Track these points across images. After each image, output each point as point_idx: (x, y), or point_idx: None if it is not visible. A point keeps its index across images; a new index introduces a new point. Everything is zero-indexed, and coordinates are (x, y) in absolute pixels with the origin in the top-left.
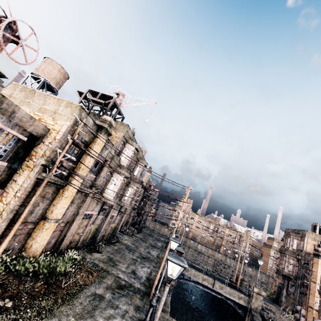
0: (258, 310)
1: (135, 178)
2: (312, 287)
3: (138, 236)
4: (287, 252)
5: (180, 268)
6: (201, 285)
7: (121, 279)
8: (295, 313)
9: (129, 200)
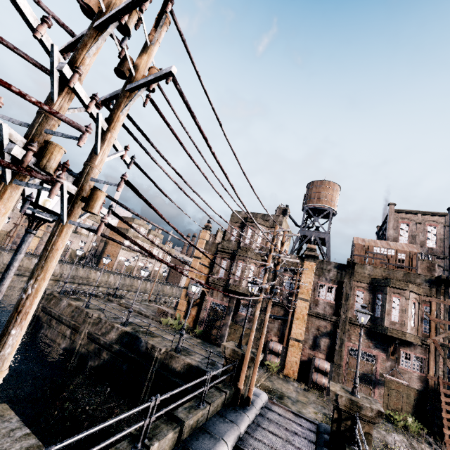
0: None
1: None
2: (299, 307)
3: None
4: (250, 253)
5: None
6: None
7: None
8: None
9: None
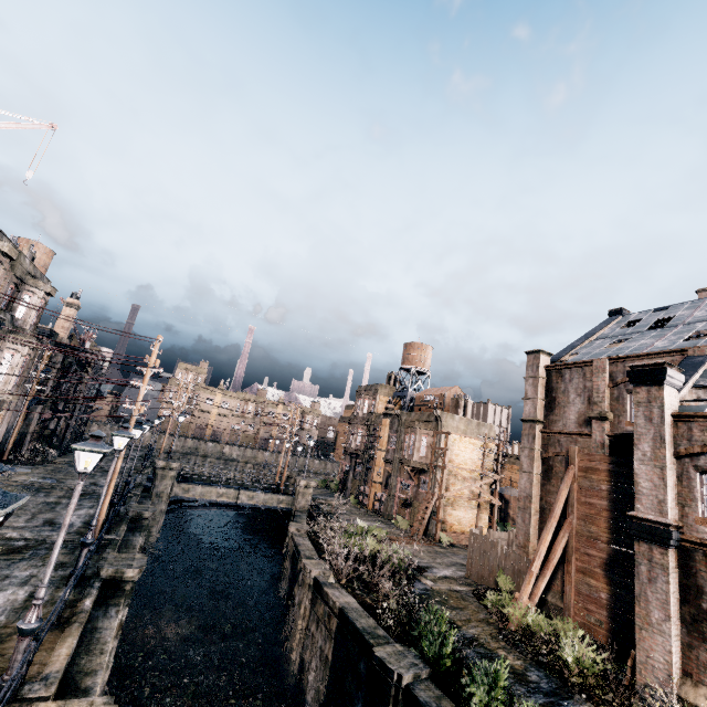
0: (305, 508)
1: (21, 326)
2: (378, 457)
3: (64, 461)
4: (356, 420)
5: (103, 458)
6: (217, 506)
7: (13, 540)
8: (359, 496)
9: (10, 382)
